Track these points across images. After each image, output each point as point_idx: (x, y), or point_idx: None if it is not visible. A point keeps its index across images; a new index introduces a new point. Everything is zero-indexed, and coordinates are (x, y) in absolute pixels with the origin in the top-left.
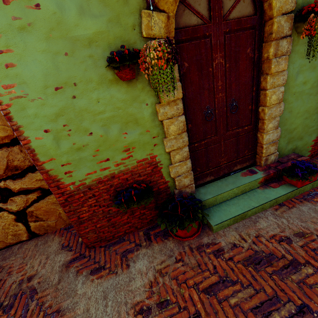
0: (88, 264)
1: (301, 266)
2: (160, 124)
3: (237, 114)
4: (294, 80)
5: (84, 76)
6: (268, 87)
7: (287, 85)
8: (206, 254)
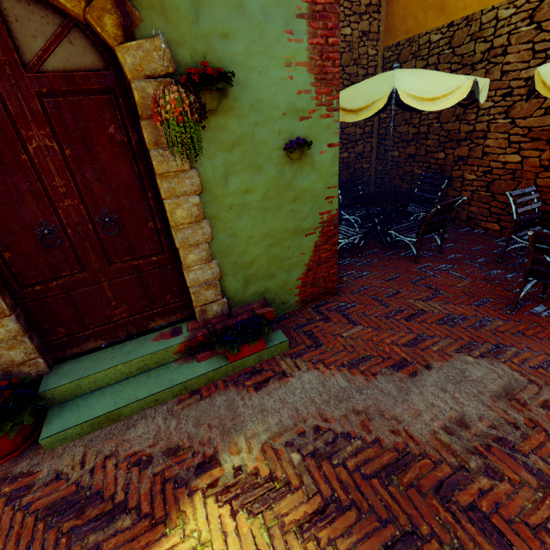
0: None
1: (123, 515)
2: None
3: (125, 235)
4: (223, 185)
5: None
6: (163, 195)
7: (211, 193)
8: None
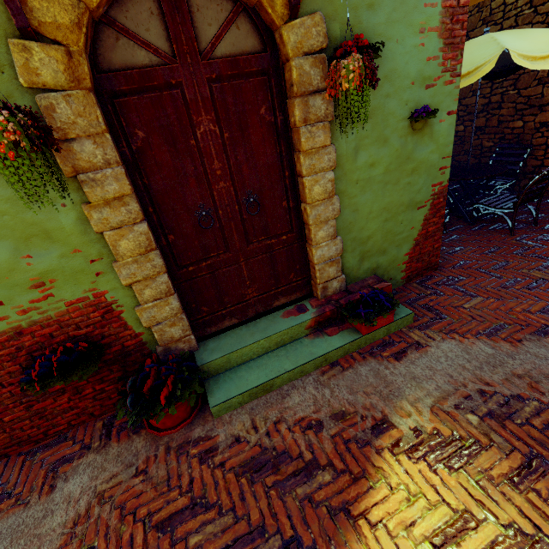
0: None
1: (319, 471)
2: (102, 239)
3: (263, 215)
4: (353, 160)
5: None
6: (304, 172)
7: (342, 169)
8: (189, 457)
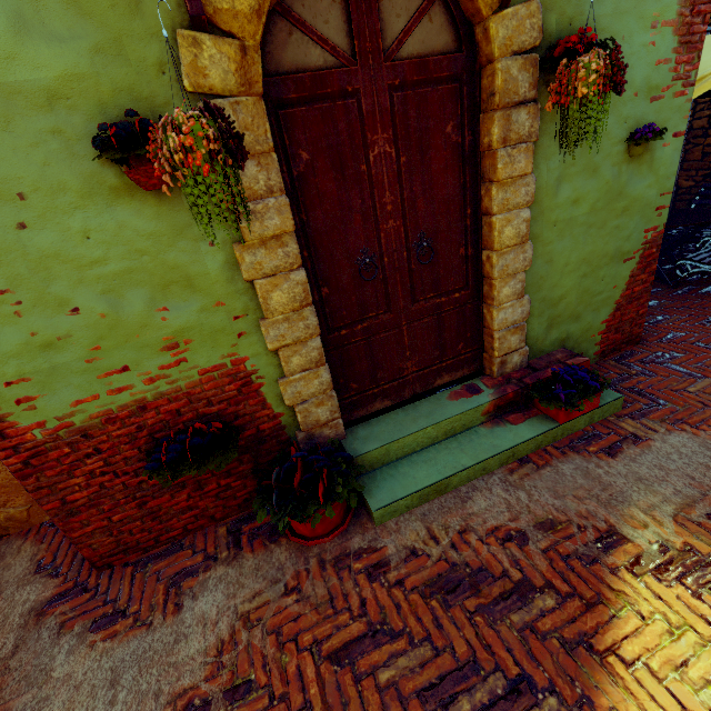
0: (89, 607)
1: (535, 594)
2: (250, 289)
3: (435, 265)
4: (553, 195)
5: (43, 178)
6: (495, 209)
7: (539, 206)
8: (352, 573)
